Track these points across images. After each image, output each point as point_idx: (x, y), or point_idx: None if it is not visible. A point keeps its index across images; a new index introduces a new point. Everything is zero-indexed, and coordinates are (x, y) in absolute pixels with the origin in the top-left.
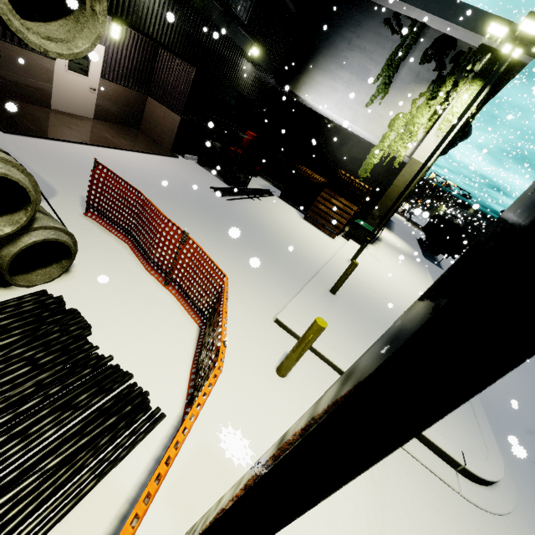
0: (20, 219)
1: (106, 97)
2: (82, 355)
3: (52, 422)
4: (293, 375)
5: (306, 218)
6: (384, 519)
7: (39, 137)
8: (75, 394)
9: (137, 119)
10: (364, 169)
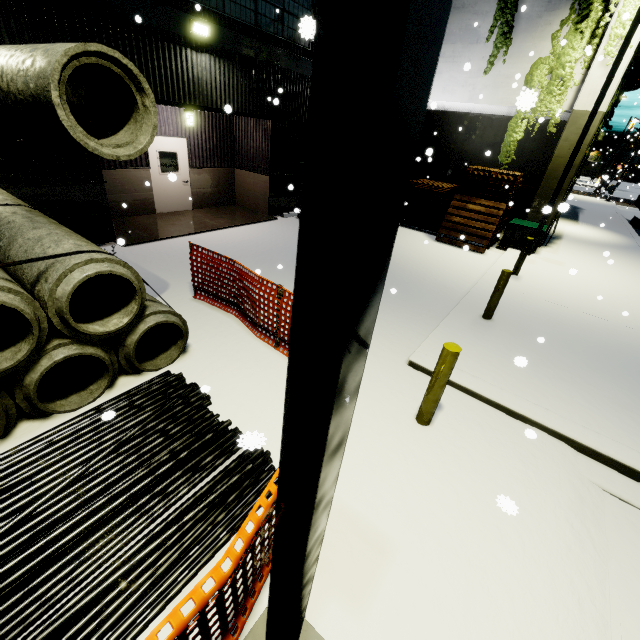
0: (133, 309)
1: (198, 185)
2: (205, 424)
3: (185, 483)
4: (440, 422)
5: (439, 239)
6: (607, 597)
7: (150, 241)
8: (201, 457)
9: (231, 195)
10: (504, 152)
